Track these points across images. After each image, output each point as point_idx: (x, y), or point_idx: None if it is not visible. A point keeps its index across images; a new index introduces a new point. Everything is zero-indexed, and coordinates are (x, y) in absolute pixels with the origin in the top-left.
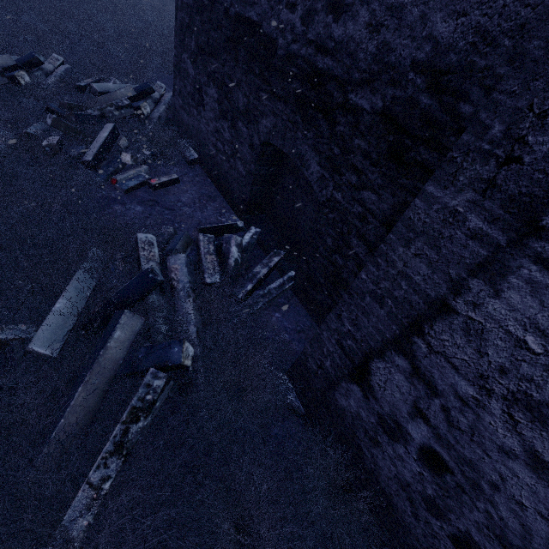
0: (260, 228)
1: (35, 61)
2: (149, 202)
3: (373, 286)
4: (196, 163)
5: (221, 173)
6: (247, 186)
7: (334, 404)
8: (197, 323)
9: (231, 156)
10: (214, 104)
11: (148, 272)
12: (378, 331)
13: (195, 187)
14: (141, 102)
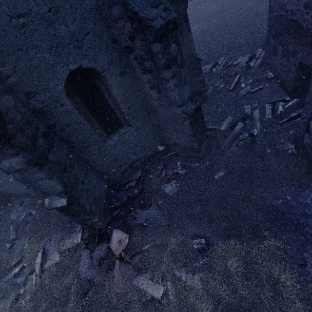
0: (299, 99)
1: (216, 63)
2: (249, 98)
3: (308, 99)
4: (272, 79)
5: (283, 80)
6: (292, 82)
7: (303, 144)
8: (260, 128)
9: (286, 72)
10: (281, 53)
11: (246, 113)
12: (310, 112)
13: (269, 89)
14: (250, 62)
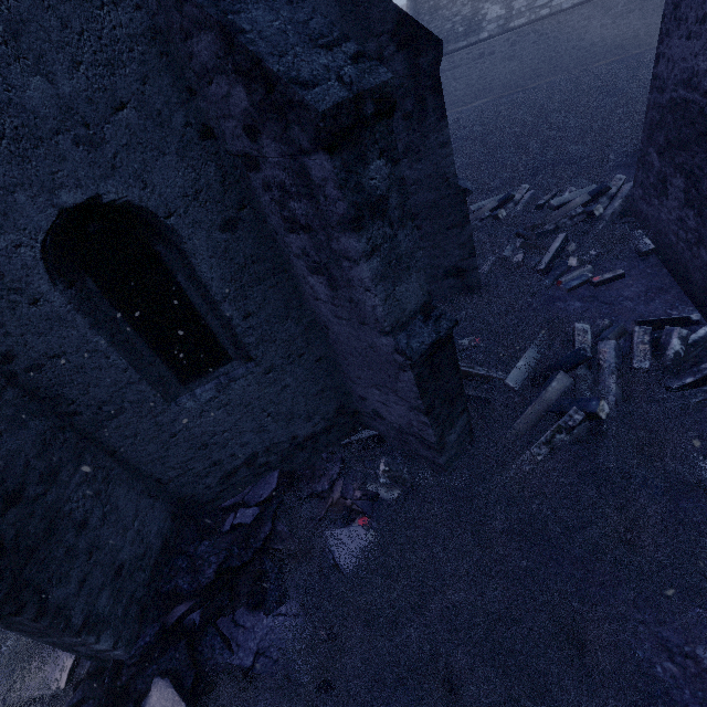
0: None
1: (510, 197)
2: (588, 299)
3: None
4: (651, 253)
5: (680, 263)
6: None
7: None
8: (617, 396)
9: (694, 244)
10: (679, 193)
11: (580, 349)
12: None
13: (643, 280)
14: (594, 206)
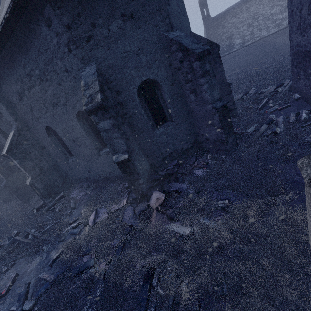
0: None
1: (247, 92)
2: (277, 114)
3: None
4: (300, 99)
5: (308, 97)
6: None
7: None
8: (283, 129)
9: (309, 89)
10: (302, 76)
11: (270, 118)
12: None
13: (297, 106)
14: (277, 89)
